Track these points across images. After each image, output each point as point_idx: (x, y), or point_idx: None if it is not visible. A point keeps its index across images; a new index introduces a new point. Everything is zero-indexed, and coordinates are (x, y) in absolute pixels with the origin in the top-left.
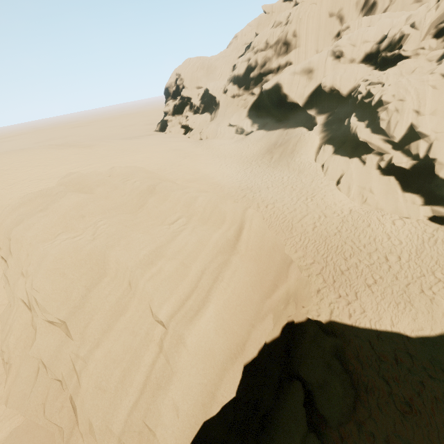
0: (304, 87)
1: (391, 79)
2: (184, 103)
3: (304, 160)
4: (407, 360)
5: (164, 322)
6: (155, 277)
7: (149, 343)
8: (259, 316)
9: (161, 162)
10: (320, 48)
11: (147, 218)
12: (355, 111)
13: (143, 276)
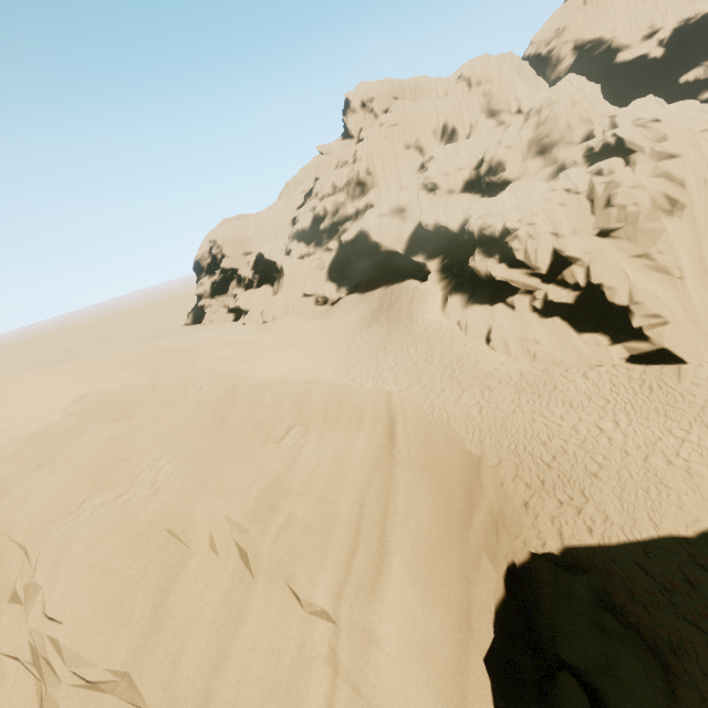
0: (399, 229)
1: (508, 203)
2: (227, 278)
3: (431, 320)
4: (704, 577)
5: (330, 611)
6: (286, 533)
7: (309, 663)
8: (469, 560)
9: (213, 364)
10: (404, 184)
11: (237, 439)
12: (477, 246)
13: (264, 535)
